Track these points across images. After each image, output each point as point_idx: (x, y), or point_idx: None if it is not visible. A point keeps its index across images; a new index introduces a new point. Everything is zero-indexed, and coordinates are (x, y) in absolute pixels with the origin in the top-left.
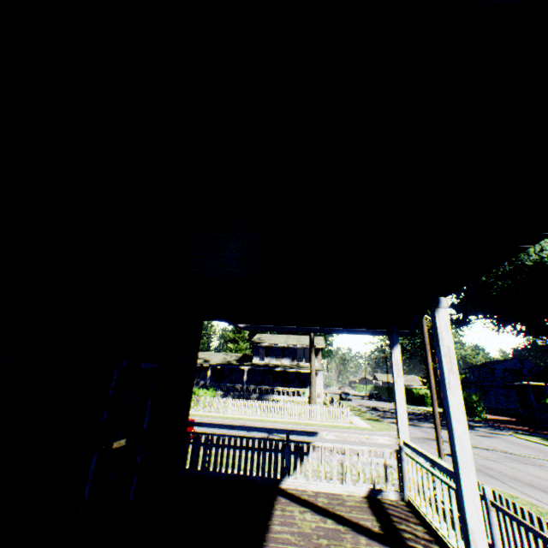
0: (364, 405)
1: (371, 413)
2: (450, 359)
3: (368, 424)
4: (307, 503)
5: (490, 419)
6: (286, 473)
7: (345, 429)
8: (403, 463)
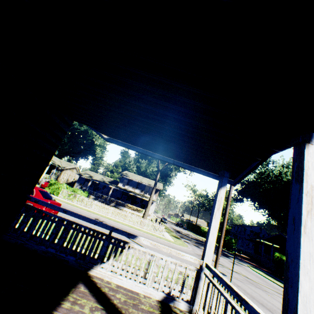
0: (173, 228)
1: (175, 233)
2: (312, 199)
3: (173, 239)
4: (104, 298)
5: (237, 254)
6: (98, 262)
7: (158, 238)
8: (200, 282)
